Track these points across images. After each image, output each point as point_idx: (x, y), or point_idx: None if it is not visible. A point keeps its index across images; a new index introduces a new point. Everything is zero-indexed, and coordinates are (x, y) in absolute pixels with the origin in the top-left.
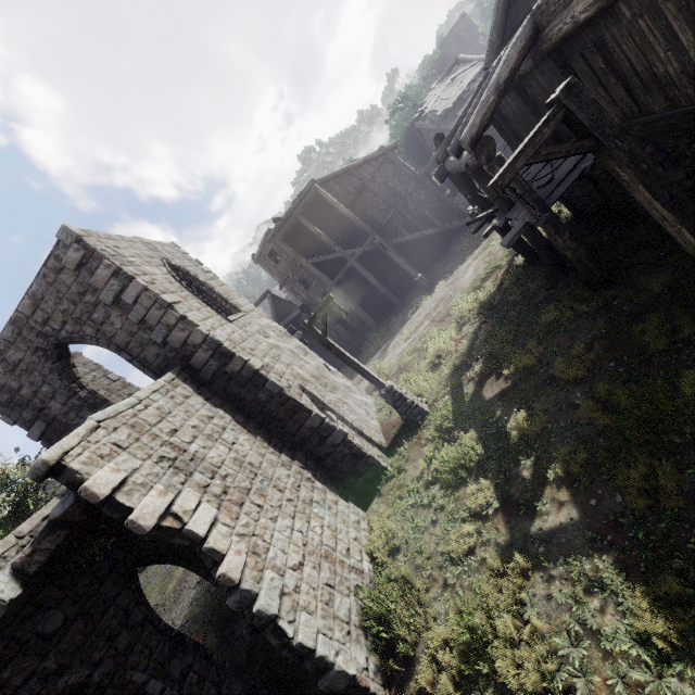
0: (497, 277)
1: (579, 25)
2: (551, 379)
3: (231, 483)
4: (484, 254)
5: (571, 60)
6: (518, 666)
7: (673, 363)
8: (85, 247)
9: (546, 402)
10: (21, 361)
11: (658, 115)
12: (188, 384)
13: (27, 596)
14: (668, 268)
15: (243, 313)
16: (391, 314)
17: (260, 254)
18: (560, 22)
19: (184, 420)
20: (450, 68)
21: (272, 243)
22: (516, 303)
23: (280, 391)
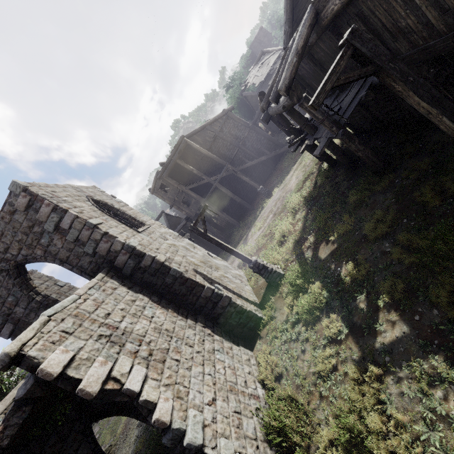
0: (312, 179)
1: (345, 4)
2: (364, 238)
3: (154, 347)
4: (301, 167)
5: (342, 29)
6: (391, 453)
7: (448, 212)
8: (30, 193)
9: (365, 253)
10: None
11: (405, 54)
12: (114, 280)
13: None
14: (427, 153)
15: (148, 226)
16: (246, 215)
17: (154, 188)
18: (332, 4)
19: (114, 306)
20: (259, 58)
21: (161, 179)
22: (329, 193)
23: (181, 275)
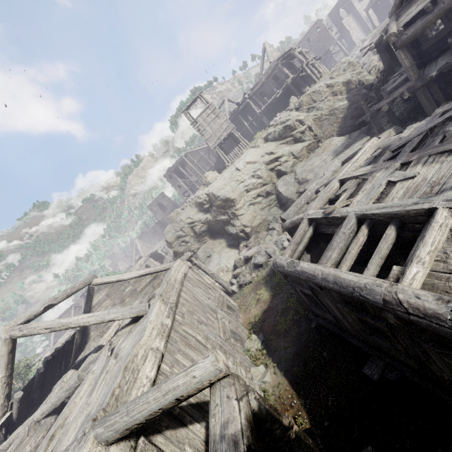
0: None
1: None
2: None
3: (352, 28)
4: None
5: None
6: None
7: None
8: None
9: None
10: (334, 11)
11: None
12: (351, 16)
13: (335, 36)
14: None
15: (363, 1)
16: None
17: None
18: None
19: (350, 21)
20: None
21: None
22: None
23: (362, 18)
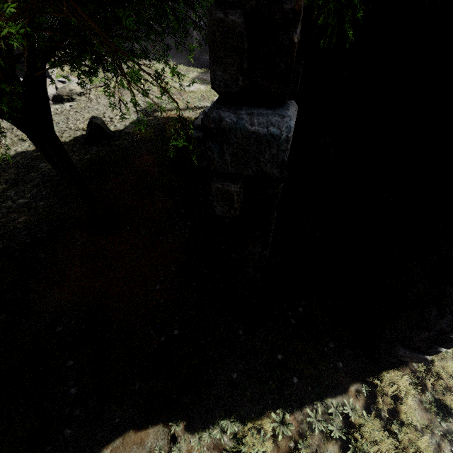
0: None
1: None
2: None
3: None
4: None
5: None
6: None
7: None
8: None
9: None
10: None
11: None
12: None
13: None
14: None
15: None
16: None
17: None
18: None
19: None
20: None
21: None
22: None
23: None
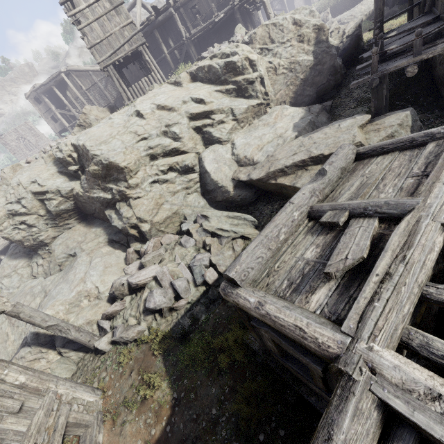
0: None
1: None
2: None
3: None
4: None
5: None
6: None
7: None
8: None
9: None
10: None
11: None
12: None
13: None
14: None
15: None
16: None
17: None
18: None
19: None
20: None
21: None
22: None
23: None
